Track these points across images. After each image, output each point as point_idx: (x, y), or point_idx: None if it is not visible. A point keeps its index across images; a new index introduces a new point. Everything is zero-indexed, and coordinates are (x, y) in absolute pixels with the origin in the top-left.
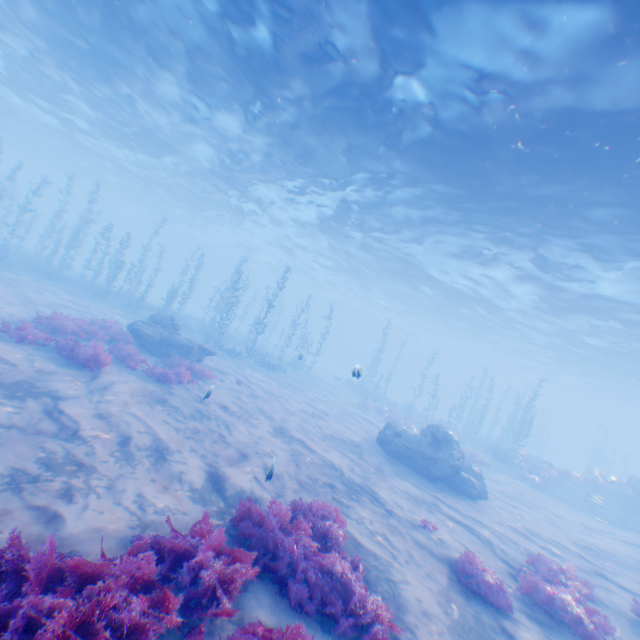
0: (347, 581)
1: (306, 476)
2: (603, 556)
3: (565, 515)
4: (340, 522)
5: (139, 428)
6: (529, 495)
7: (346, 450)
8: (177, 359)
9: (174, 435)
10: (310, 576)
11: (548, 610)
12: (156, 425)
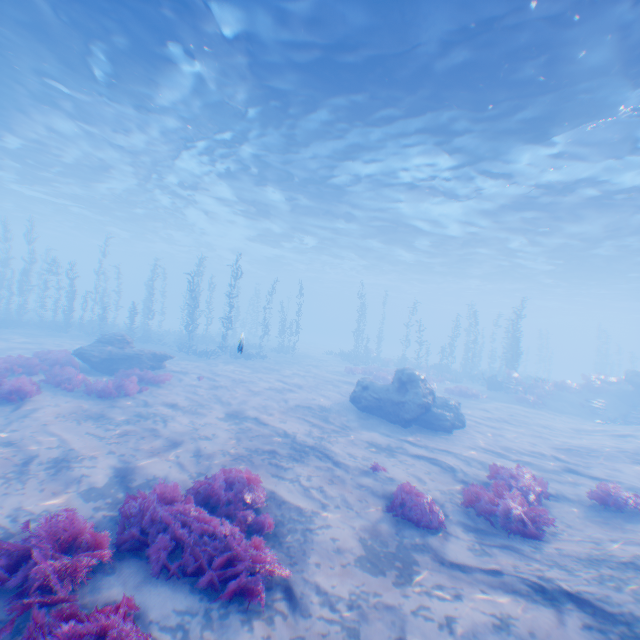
0: (228, 539)
1: (245, 450)
2: (582, 453)
3: (556, 424)
4: (255, 484)
5: (51, 445)
6: (519, 414)
7: (309, 416)
8: (128, 371)
9: (93, 443)
10: (185, 543)
11: (488, 517)
12: (75, 438)
